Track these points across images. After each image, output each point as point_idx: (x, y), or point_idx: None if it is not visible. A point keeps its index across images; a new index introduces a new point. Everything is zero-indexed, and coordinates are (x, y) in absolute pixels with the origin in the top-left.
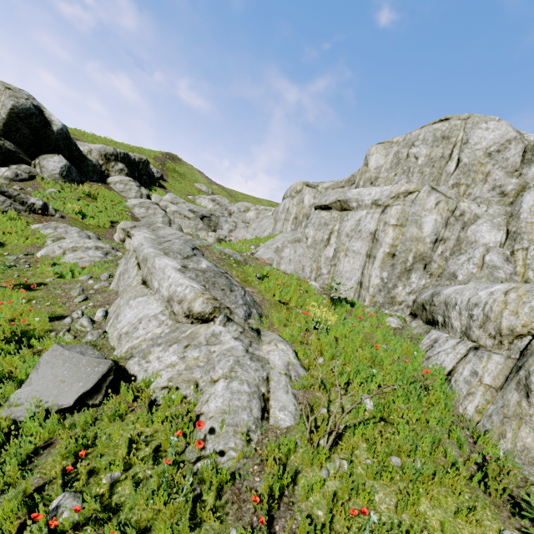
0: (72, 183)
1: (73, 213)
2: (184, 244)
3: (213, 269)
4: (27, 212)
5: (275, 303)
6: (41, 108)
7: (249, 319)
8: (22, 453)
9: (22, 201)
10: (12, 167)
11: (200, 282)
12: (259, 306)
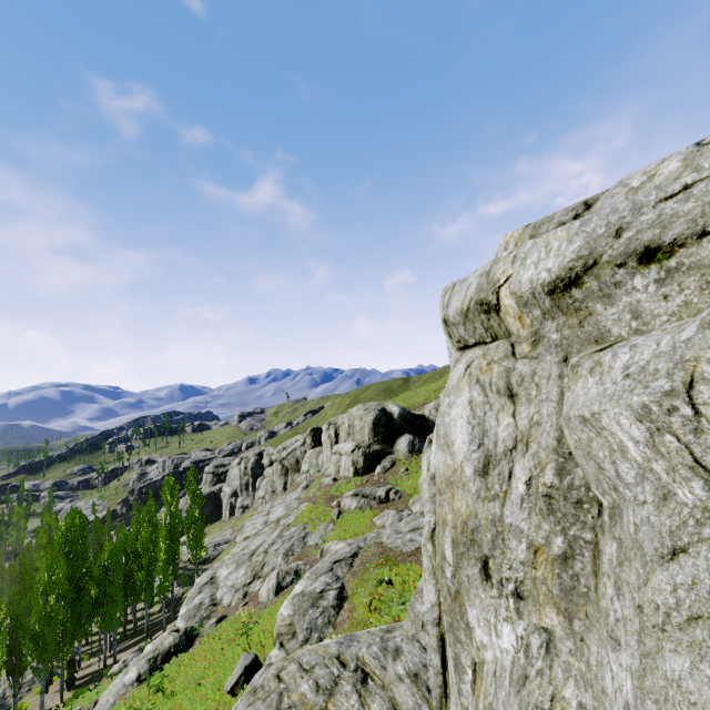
0: (418, 454)
1: (408, 489)
2: (337, 557)
3: (312, 591)
4: (378, 504)
5: (361, 621)
6: (384, 408)
7: (305, 644)
8: (207, 709)
9: (374, 497)
10: (382, 462)
11: (295, 607)
12: (335, 627)
